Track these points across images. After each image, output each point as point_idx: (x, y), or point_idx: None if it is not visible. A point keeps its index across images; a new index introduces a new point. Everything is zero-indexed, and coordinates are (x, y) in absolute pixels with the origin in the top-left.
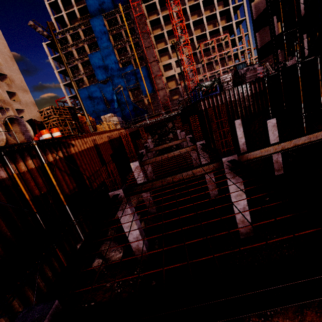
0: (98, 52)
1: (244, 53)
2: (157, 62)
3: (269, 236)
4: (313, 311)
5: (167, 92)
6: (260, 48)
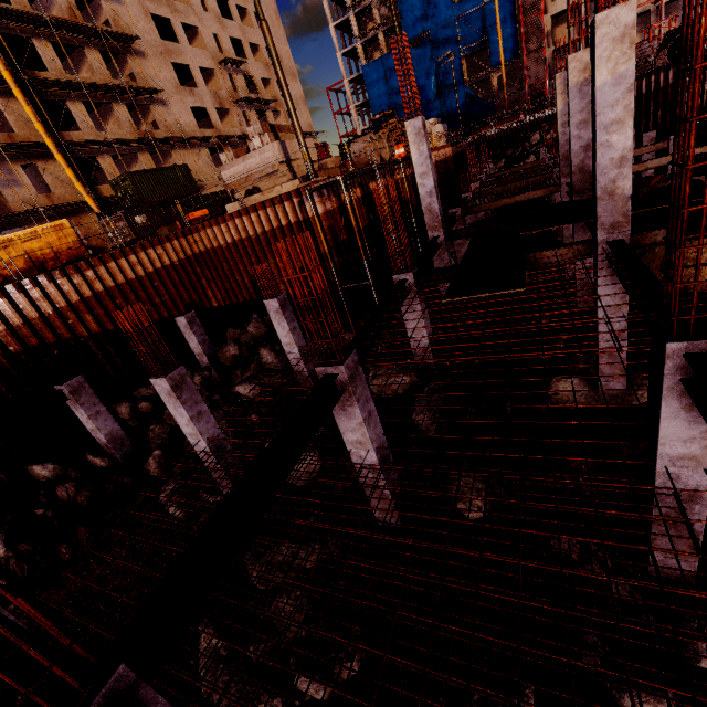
0: None
1: None
2: None
3: None
4: None
5: (547, 56)
6: None
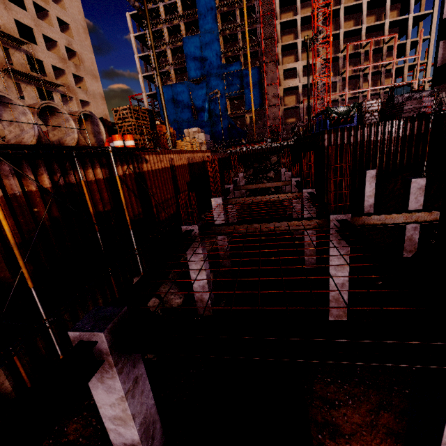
0: (197, 36)
1: (414, 68)
2: (277, 63)
3: None
4: (392, 416)
5: (280, 111)
6: (440, 67)
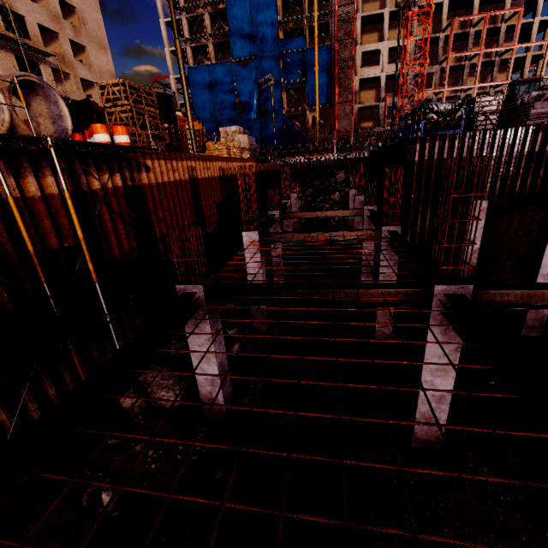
0: None
1: (539, 60)
2: (354, 42)
3: (473, 465)
4: None
5: (353, 111)
6: None
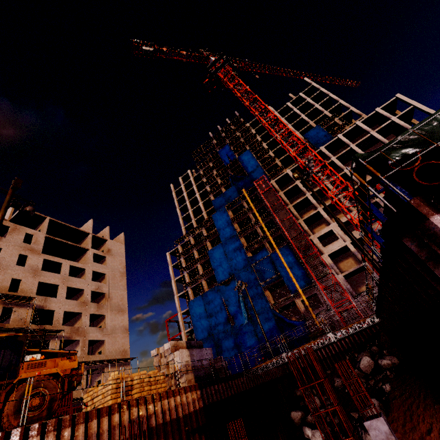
0: (219, 245)
1: None
2: (304, 234)
3: None
4: None
5: (340, 280)
6: None
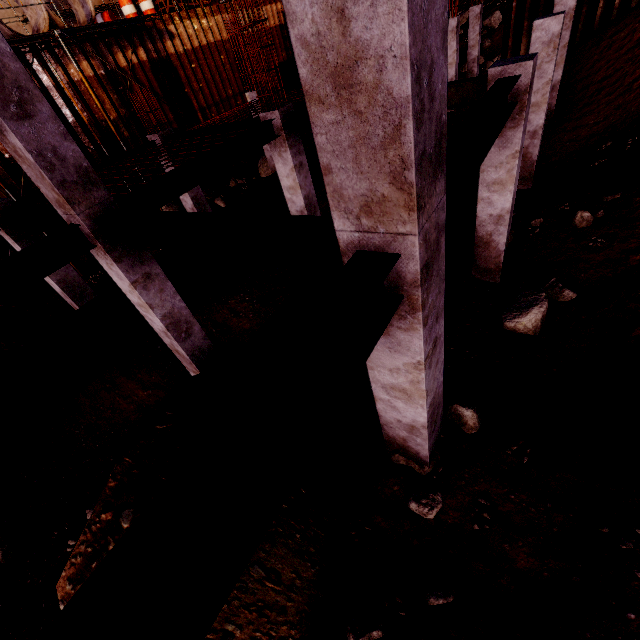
0: None
1: None
2: None
3: None
4: None
5: None
6: None
